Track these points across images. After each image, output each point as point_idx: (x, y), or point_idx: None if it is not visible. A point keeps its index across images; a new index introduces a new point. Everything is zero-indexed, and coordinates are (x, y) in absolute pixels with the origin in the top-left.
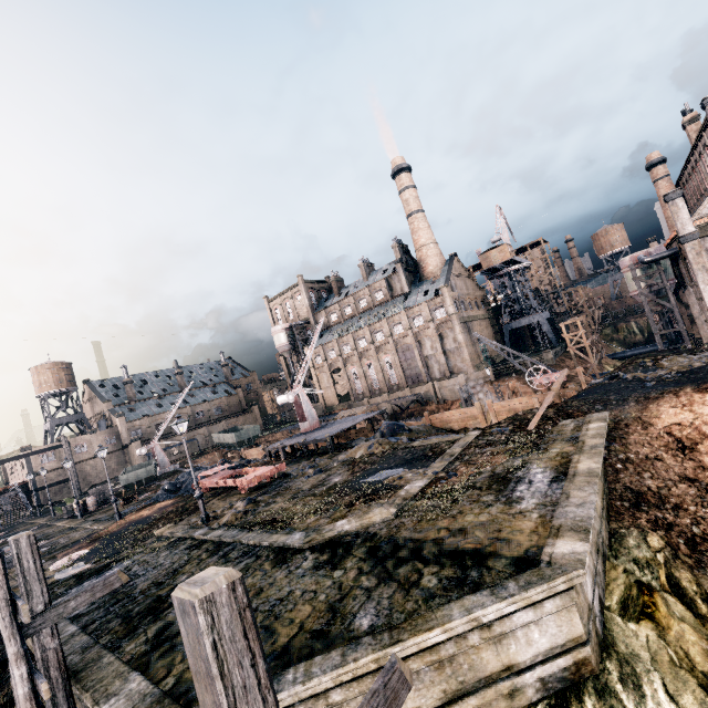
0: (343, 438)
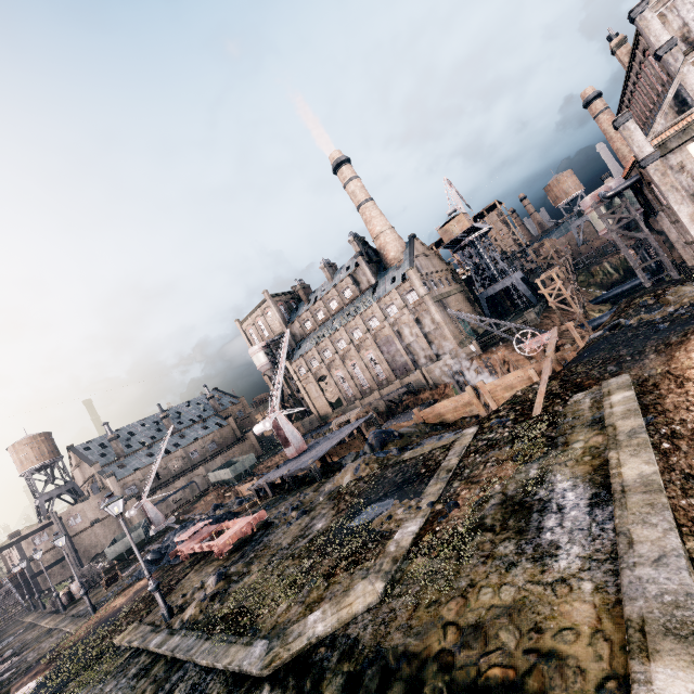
0: (335, 454)
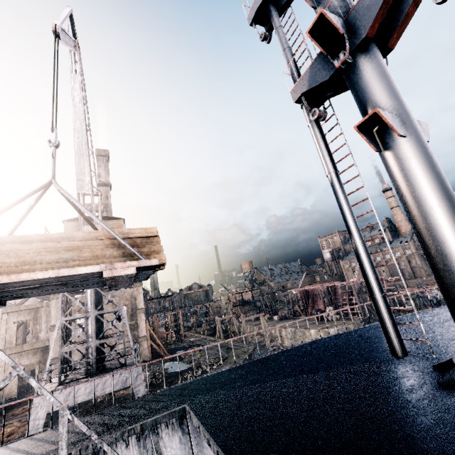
0: None
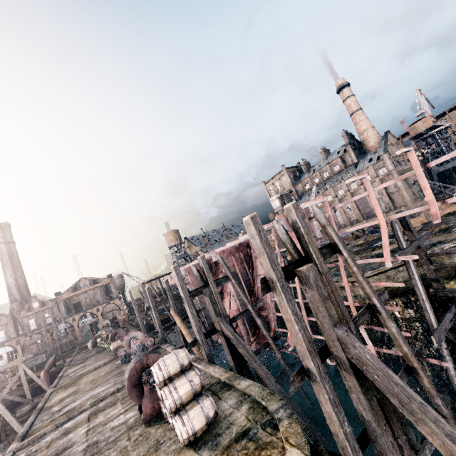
0: None
